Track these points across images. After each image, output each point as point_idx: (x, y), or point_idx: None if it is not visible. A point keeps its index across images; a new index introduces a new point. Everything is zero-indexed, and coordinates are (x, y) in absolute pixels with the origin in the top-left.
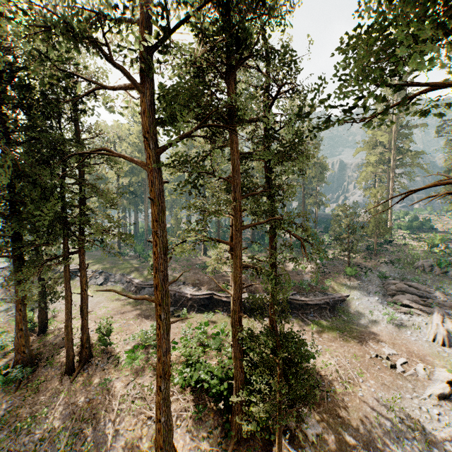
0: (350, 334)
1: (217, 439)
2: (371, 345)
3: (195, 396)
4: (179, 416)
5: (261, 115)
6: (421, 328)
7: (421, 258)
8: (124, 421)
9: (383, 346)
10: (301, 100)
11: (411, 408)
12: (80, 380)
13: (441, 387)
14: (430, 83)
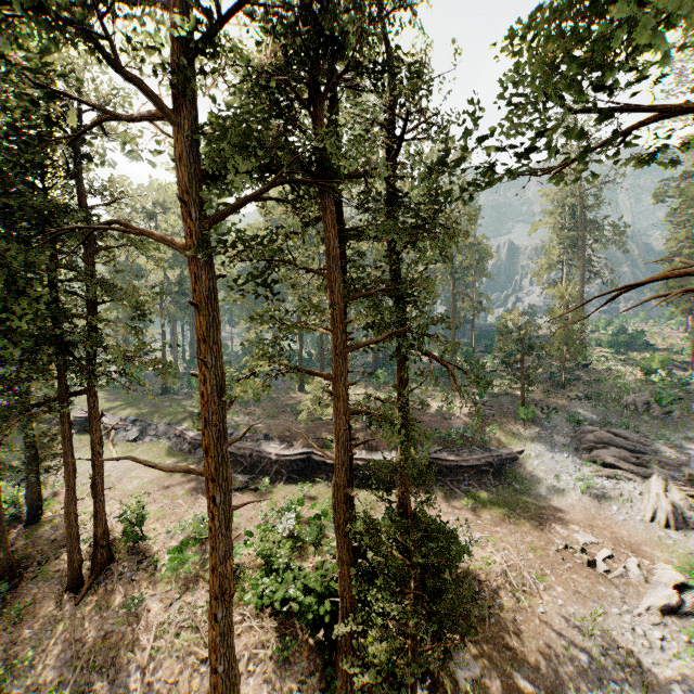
0: (525, 512)
1: (314, 693)
2: (557, 529)
3: (279, 622)
4: (253, 656)
5: (378, 165)
6: (634, 500)
7: (632, 390)
8: (162, 667)
9: (575, 530)
10: (444, 142)
11: (620, 630)
12: (92, 600)
13: (666, 595)
14: (652, 108)
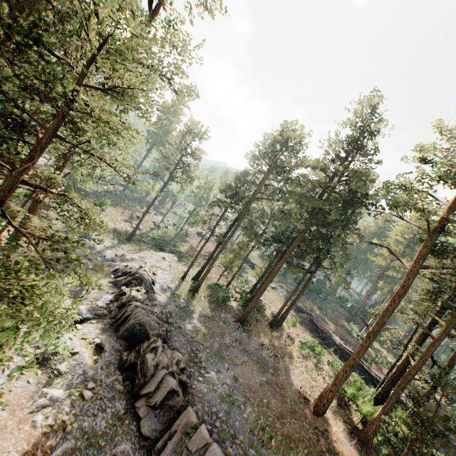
0: None
1: (348, 429)
2: None
3: (337, 398)
4: None
5: None
6: None
7: None
8: (297, 372)
9: None
10: None
11: None
12: (275, 334)
13: None
14: None
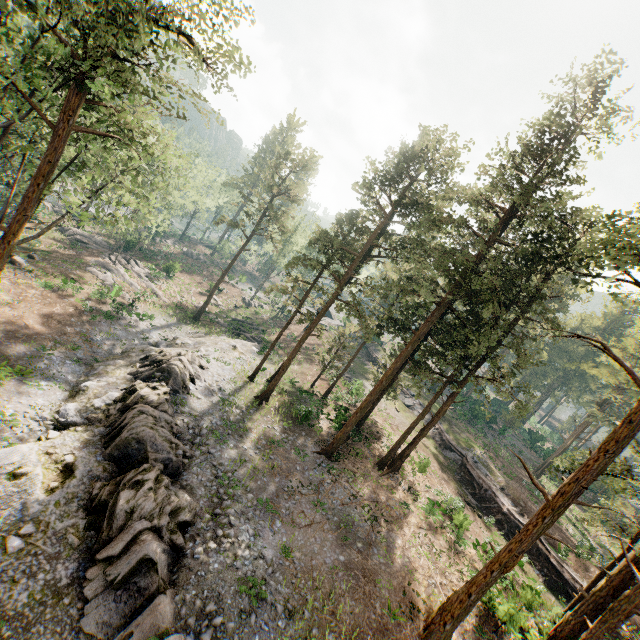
0: None
1: None
2: None
3: (481, 615)
4: None
5: None
6: None
7: None
8: (410, 553)
9: None
10: None
11: None
12: (385, 481)
13: None
14: None
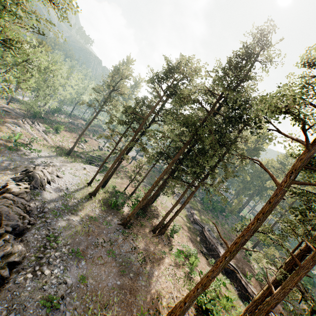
0: None
1: None
2: None
3: (196, 314)
4: None
5: None
6: None
7: None
8: (161, 279)
9: None
10: None
11: None
12: (155, 240)
13: None
14: None
